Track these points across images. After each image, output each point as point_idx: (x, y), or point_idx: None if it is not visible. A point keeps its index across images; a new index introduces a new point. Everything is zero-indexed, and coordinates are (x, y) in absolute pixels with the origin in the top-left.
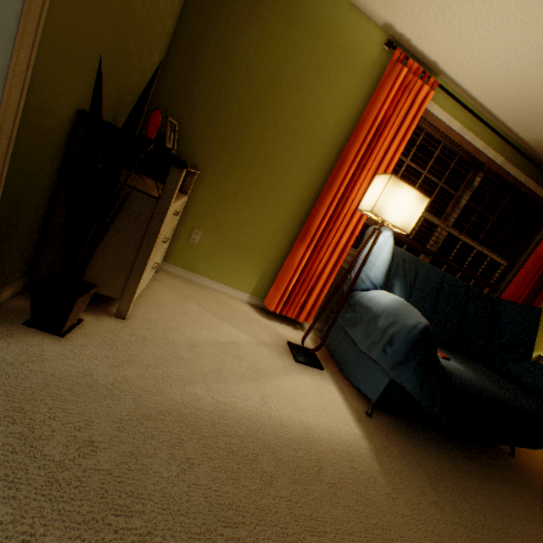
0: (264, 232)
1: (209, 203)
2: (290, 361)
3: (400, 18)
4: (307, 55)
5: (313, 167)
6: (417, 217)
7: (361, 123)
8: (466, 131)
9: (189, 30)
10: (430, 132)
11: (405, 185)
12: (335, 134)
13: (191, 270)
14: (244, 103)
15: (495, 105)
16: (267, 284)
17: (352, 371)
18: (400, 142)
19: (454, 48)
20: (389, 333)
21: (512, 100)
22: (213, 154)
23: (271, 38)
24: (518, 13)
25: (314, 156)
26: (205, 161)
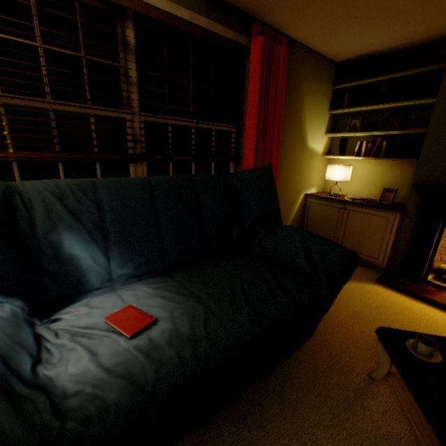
0: None
1: None
2: None
3: None
4: None
5: None
6: None
7: None
8: None
9: None
10: None
11: None
12: None
13: None
14: None
15: None
16: None
17: None
18: None
19: None
20: None
21: None
22: None
23: None
24: None
25: None
26: None
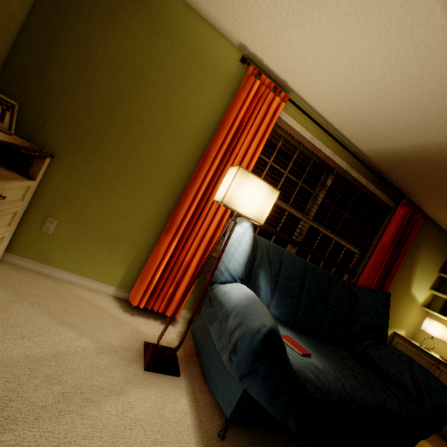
0: (131, 222)
1: (68, 190)
2: (137, 369)
3: (251, 39)
4: (171, 60)
5: (181, 161)
6: (270, 209)
7: (222, 123)
8: (316, 140)
9: (45, 20)
10: (288, 139)
11: (254, 177)
12: (201, 132)
13: (44, 261)
14: (107, 95)
15: (336, 120)
16: (136, 275)
17: (212, 374)
18: (259, 143)
19: (296, 68)
20: (235, 337)
21: (347, 116)
22: (72, 141)
23: (134, 41)
24: (339, 36)
25: (181, 151)
26: (63, 148)
